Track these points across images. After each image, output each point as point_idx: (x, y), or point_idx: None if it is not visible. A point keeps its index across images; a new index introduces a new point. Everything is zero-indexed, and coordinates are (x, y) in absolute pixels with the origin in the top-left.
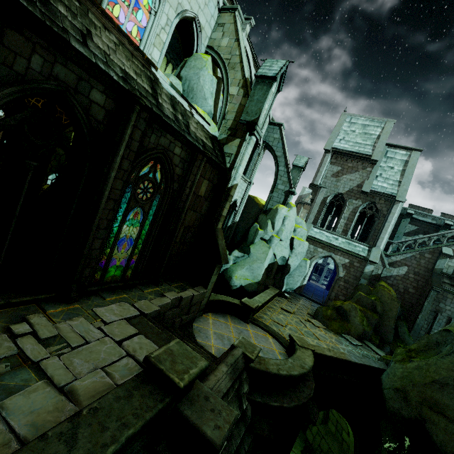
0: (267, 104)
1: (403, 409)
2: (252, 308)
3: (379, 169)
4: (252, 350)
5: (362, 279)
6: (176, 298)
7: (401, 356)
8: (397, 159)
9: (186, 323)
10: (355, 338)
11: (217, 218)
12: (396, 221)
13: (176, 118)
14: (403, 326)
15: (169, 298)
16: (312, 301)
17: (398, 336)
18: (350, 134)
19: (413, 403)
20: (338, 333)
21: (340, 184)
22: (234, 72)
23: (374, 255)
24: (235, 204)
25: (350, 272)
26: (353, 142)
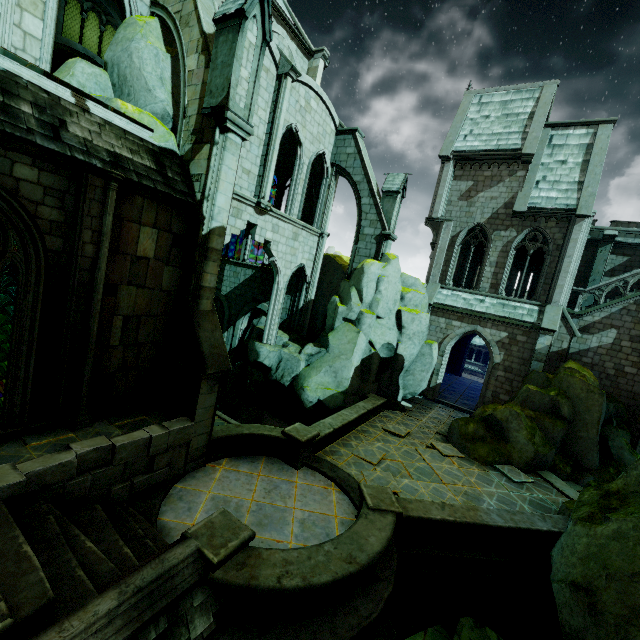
0: (244, 69)
1: (590, 632)
2: (300, 441)
3: (541, 169)
4: (226, 541)
5: (534, 361)
6: (98, 449)
7: (588, 508)
8: (571, 147)
9: (153, 486)
10: (522, 469)
11: (195, 294)
12: (586, 254)
13: (9, 108)
14: (617, 436)
15: (75, 452)
16: (455, 408)
17: (610, 455)
18: (482, 123)
19: (610, 620)
20: (487, 464)
21: (476, 208)
22: (189, 30)
23: (549, 317)
24: (304, 272)
25: (512, 353)
26: (488, 134)
